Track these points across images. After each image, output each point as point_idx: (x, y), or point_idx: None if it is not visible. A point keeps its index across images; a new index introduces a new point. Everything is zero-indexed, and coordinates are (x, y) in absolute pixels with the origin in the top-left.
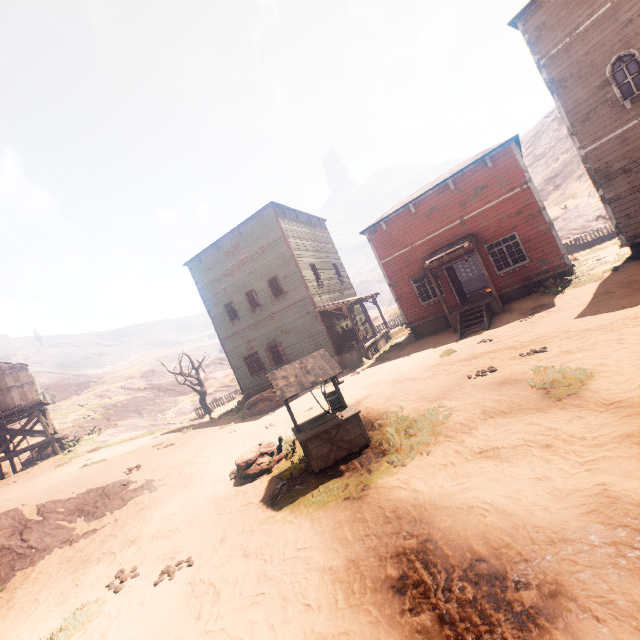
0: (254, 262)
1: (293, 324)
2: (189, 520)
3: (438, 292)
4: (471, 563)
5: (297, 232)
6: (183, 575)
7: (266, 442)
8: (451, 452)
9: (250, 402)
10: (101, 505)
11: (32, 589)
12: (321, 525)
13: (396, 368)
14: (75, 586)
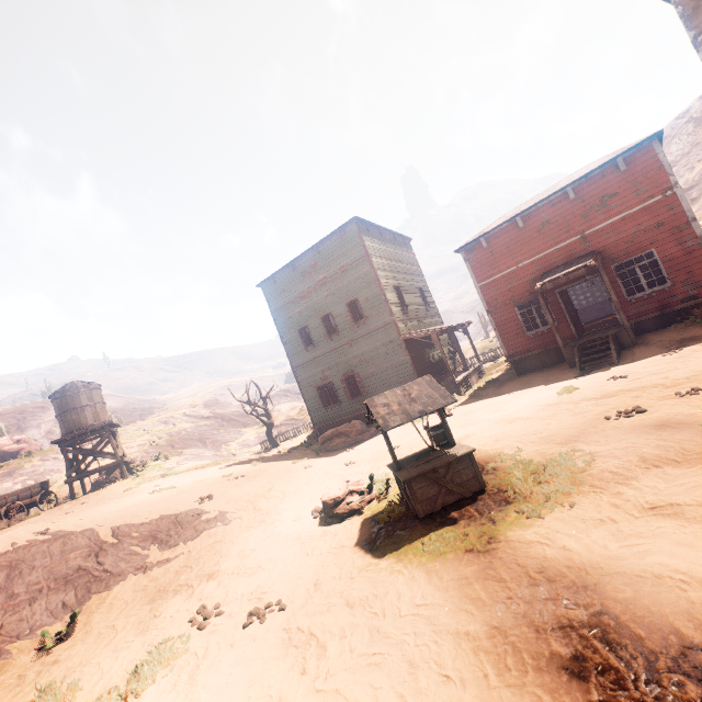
0: (333, 283)
1: (373, 353)
2: (272, 558)
3: (550, 320)
4: (682, 651)
5: (381, 251)
6: (276, 619)
7: (354, 479)
8: (606, 505)
9: (325, 436)
10: (174, 533)
11: (108, 615)
12: (441, 579)
13: (499, 406)
14: (154, 617)
